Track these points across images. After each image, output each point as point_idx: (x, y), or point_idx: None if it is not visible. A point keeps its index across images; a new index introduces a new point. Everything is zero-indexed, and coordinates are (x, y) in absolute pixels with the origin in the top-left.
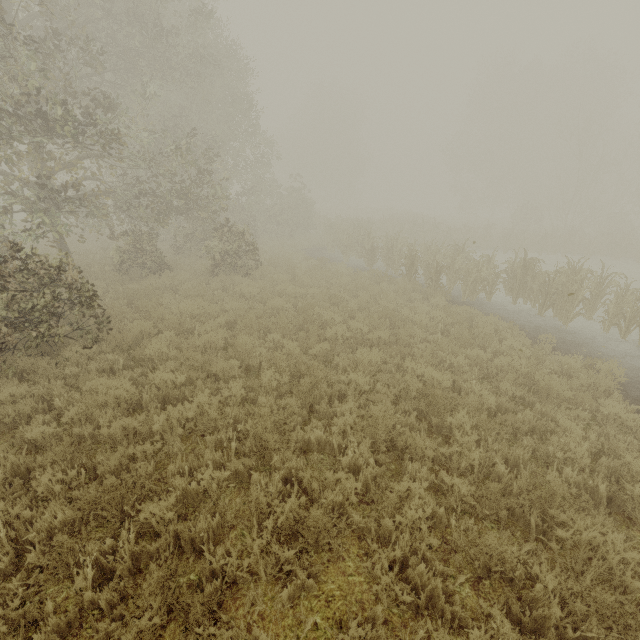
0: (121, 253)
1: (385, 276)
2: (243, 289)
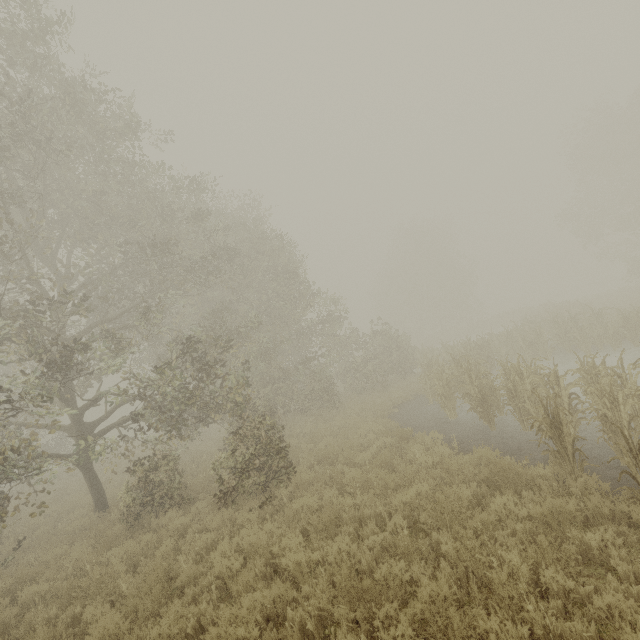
0: (127, 493)
1: (505, 469)
2: (214, 562)
